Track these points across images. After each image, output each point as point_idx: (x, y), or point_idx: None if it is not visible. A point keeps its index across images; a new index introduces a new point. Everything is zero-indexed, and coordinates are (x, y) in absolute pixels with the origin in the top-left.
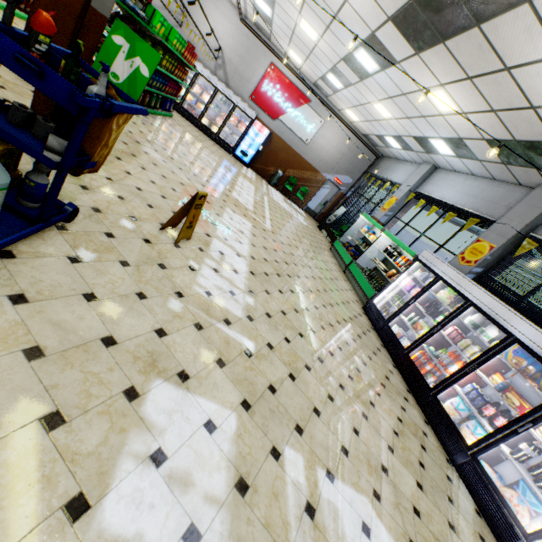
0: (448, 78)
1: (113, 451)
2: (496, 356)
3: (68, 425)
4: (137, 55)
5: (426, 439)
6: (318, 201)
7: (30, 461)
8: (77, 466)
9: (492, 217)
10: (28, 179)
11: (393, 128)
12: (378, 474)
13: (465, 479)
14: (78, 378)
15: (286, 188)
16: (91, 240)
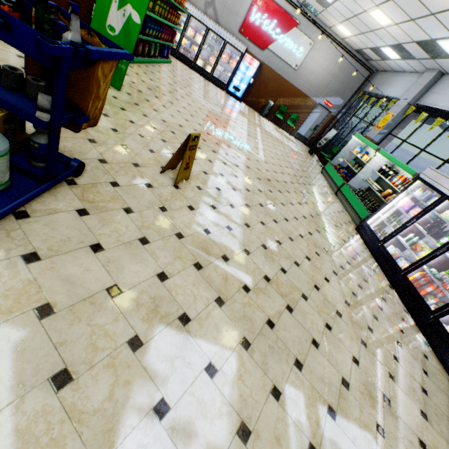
0: None
1: (117, 406)
2: None
3: (75, 382)
4: (127, 2)
5: (427, 362)
6: (308, 126)
7: (39, 424)
8: (83, 425)
9: None
10: (32, 141)
11: (392, 36)
12: (380, 406)
13: None
14: (85, 332)
15: (277, 117)
16: (97, 192)
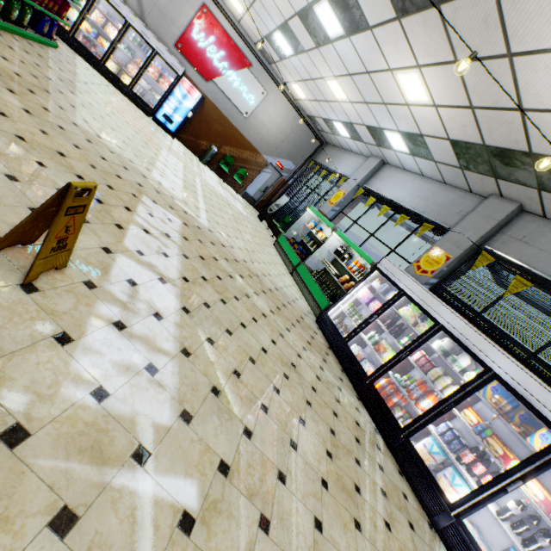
0: (429, 58)
1: None
2: (474, 393)
3: None
4: None
5: (408, 506)
6: (258, 186)
7: None
8: None
9: (444, 223)
10: None
11: (345, 113)
12: None
13: (450, 548)
14: None
15: (222, 168)
16: None
